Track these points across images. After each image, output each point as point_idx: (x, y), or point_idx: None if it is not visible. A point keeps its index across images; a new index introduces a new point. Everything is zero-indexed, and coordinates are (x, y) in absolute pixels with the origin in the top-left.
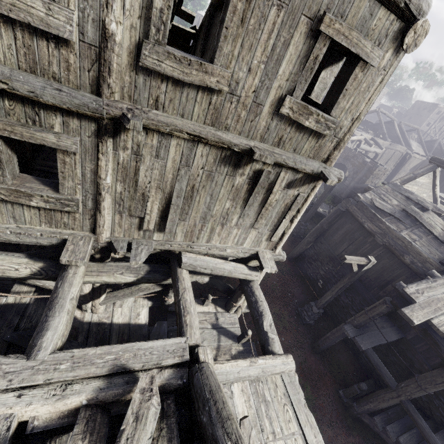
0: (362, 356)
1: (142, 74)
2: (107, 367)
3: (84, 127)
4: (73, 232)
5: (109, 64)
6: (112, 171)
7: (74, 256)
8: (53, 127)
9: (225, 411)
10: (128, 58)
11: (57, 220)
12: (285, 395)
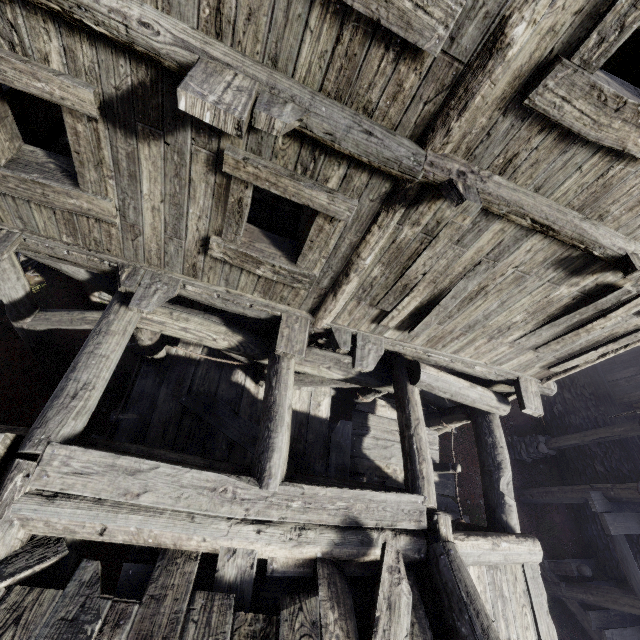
0: (590, 526)
1: (513, 116)
2: (340, 517)
3: (371, 186)
4: (288, 309)
5: (469, 98)
6: (380, 249)
7: (291, 346)
8: (327, 181)
9: (492, 631)
10: (506, 87)
11: (275, 292)
12: (525, 594)
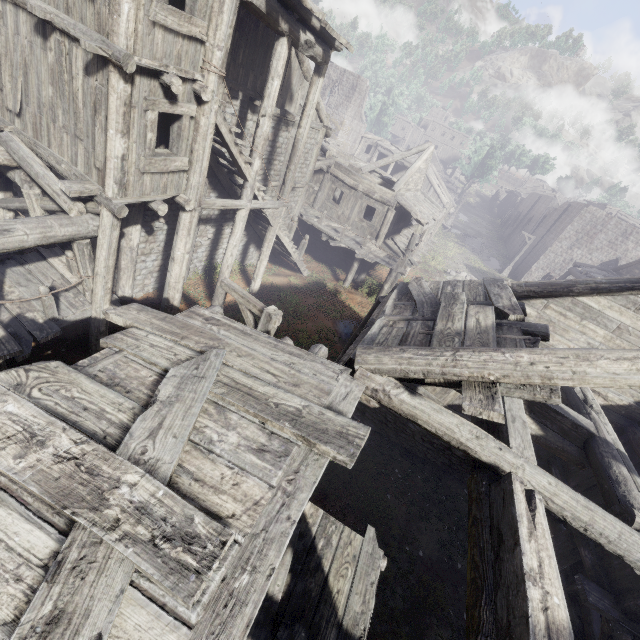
0: None
1: None
2: None
3: None
4: None
5: None
6: None
7: None
8: None
9: None
10: None
11: None
12: None
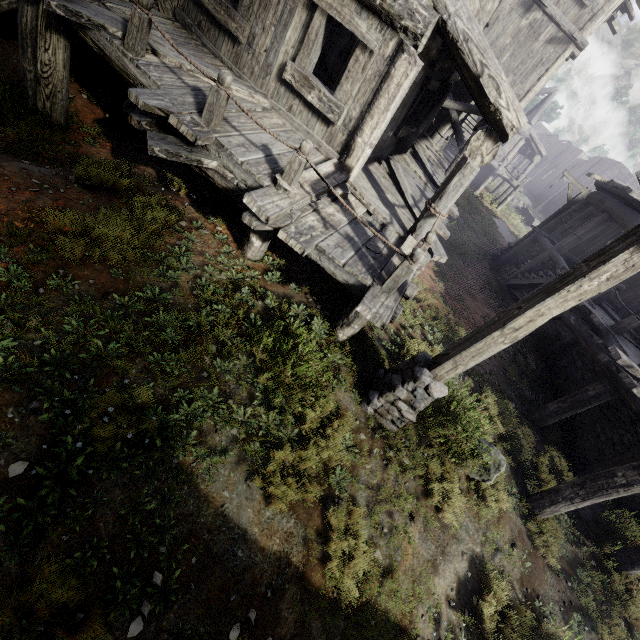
0: None
1: None
2: None
3: None
4: None
5: None
6: None
7: None
8: None
9: None
10: None
11: None
12: None
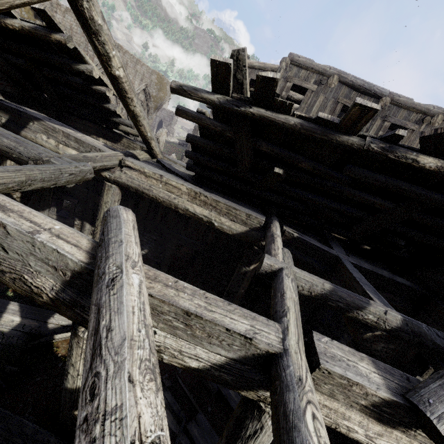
0: None
1: None
2: None
3: None
4: None
5: None
6: None
7: None
8: None
9: None
10: None
11: None
12: None
